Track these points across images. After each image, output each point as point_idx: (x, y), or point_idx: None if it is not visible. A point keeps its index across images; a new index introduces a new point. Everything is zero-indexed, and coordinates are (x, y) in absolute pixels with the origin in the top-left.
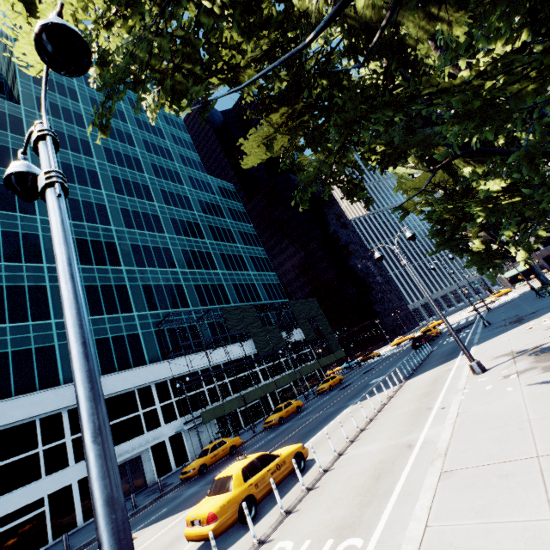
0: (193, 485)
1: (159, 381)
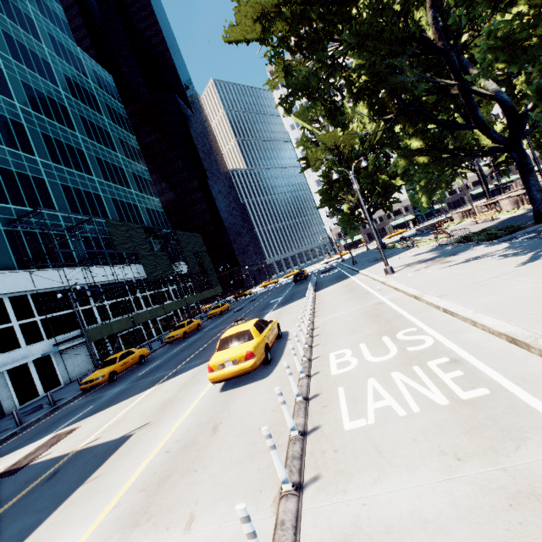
0: (110, 388)
1: (15, 294)
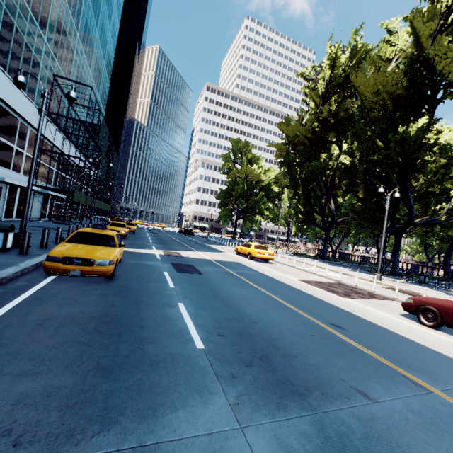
0: (138, 241)
1: (33, 130)
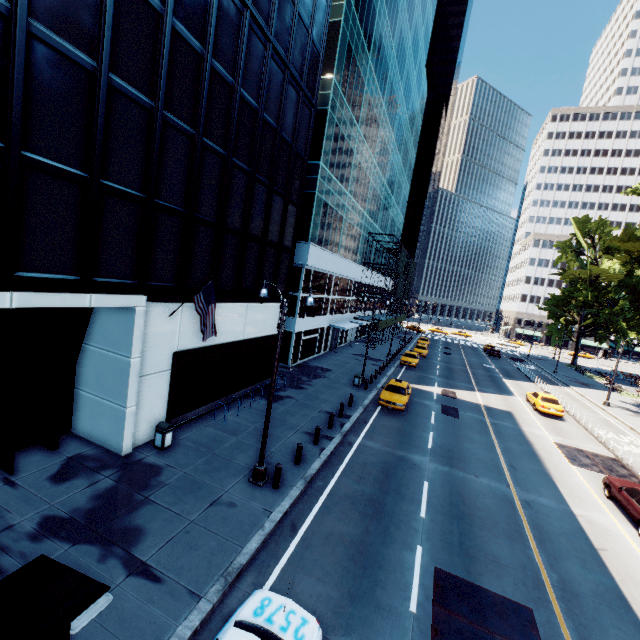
0: (425, 373)
1: (355, 280)
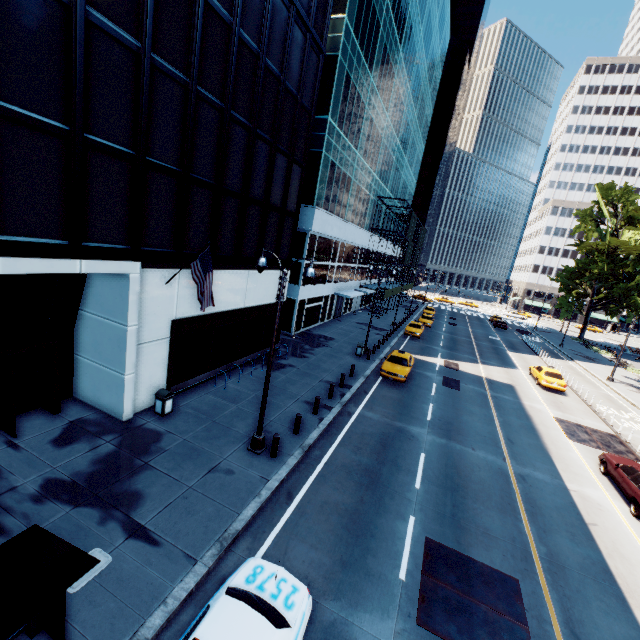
0: (429, 344)
1: (362, 246)
